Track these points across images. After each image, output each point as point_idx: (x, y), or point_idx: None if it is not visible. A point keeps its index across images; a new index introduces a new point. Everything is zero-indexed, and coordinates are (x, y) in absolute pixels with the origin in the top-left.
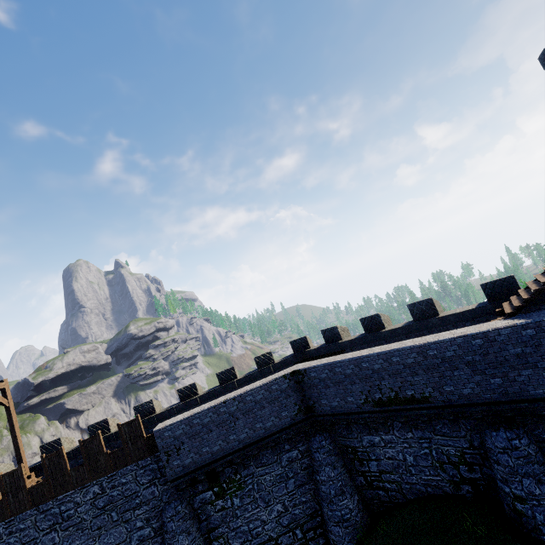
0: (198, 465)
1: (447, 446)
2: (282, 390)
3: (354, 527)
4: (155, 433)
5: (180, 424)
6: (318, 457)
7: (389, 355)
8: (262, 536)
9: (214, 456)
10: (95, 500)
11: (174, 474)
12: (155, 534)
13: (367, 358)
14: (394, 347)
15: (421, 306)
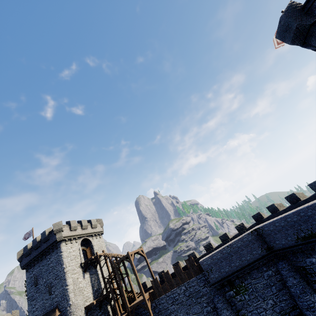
0: (222, 277)
1: None
2: (251, 239)
3: None
4: (199, 263)
5: (208, 258)
6: (283, 273)
7: (297, 213)
8: None
9: (228, 273)
10: (185, 292)
11: (212, 281)
12: (212, 310)
13: (287, 216)
14: (298, 208)
15: (315, 184)
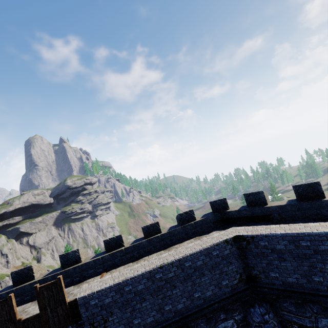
0: None
1: None
2: (223, 256)
3: None
4: (79, 301)
5: (109, 291)
6: None
7: None
8: None
9: None
10: None
11: None
12: None
13: None
14: None
15: None
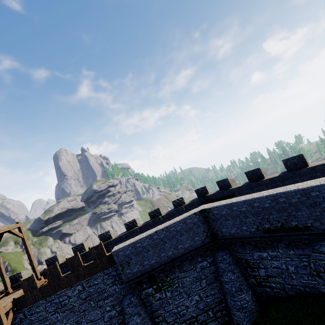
0: (142, 272)
1: (323, 261)
2: (194, 223)
3: (250, 312)
4: (113, 253)
5: (128, 247)
6: (221, 266)
7: (276, 197)
8: (187, 316)
9: (152, 266)
10: (80, 294)
11: (127, 278)
12: (118, 314)
13: (258, 200)
14: (280, 190)
15: (293, 160)
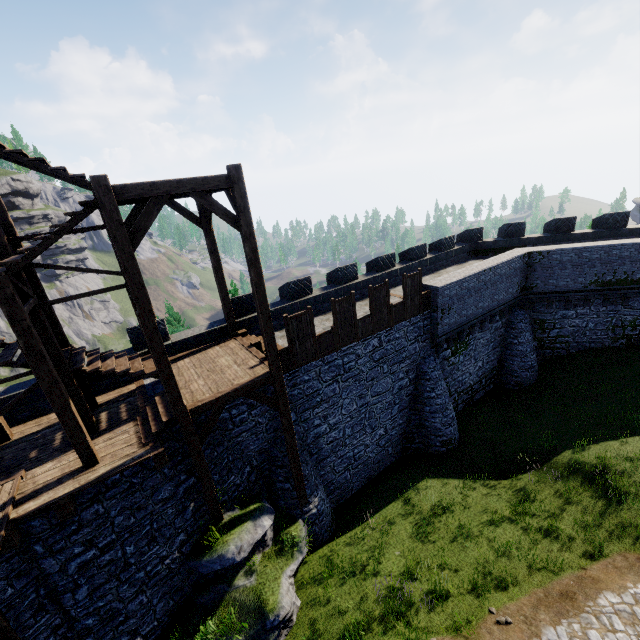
0: (460, 325)
1: (627, 315)
2: (518, 268)
3: (536, 371)
4: (439, 290)
5: (456, 284)
6: (521, 326)
7: None
8: (467, 384)
9: (468, 318)
10: (373, 353)
11: (442, 332)
12: (409, 384)
13: (618, 247)
14: None
15: (618, 217)
